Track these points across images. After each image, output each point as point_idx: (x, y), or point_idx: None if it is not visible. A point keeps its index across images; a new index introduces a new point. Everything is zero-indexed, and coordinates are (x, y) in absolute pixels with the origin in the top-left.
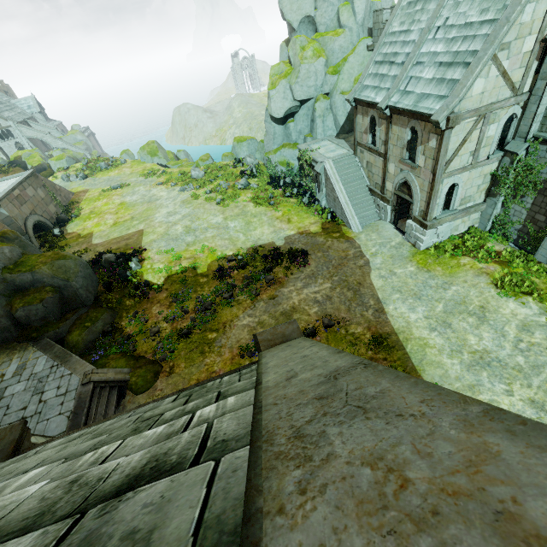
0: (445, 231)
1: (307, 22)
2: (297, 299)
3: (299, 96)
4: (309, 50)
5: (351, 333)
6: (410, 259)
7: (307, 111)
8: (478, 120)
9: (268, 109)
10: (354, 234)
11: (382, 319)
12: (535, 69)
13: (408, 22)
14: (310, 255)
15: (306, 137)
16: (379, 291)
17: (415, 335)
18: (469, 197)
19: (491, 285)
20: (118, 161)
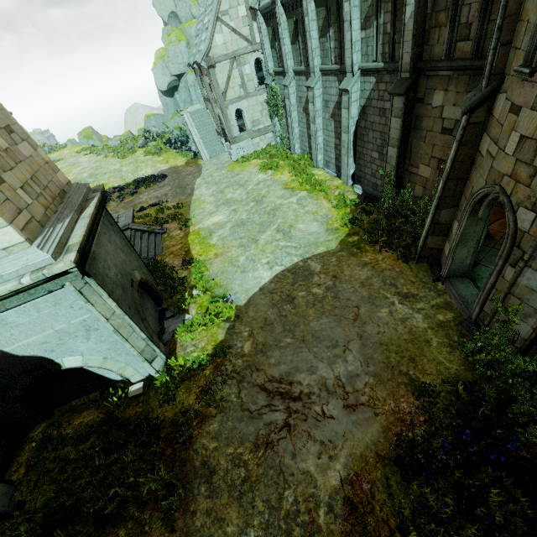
0: (248, 146)
1: (174, 17)
2: (145, 198)
3: (174, 71)
4: (174, 36)
5: (166, 206)
6: (226, 168)
7: (184, 84)
8: (232, 62)
9: (156, 85)
10: (203, 162)
11: (189, 197)
12: (257, 27)
13: (203, 7)
14: (168, 177)
15: (188, 104)
16: (196, 185)
17: (201, 199)
18: (258, 121)
19: (258, 169)
20: (61, 146)
